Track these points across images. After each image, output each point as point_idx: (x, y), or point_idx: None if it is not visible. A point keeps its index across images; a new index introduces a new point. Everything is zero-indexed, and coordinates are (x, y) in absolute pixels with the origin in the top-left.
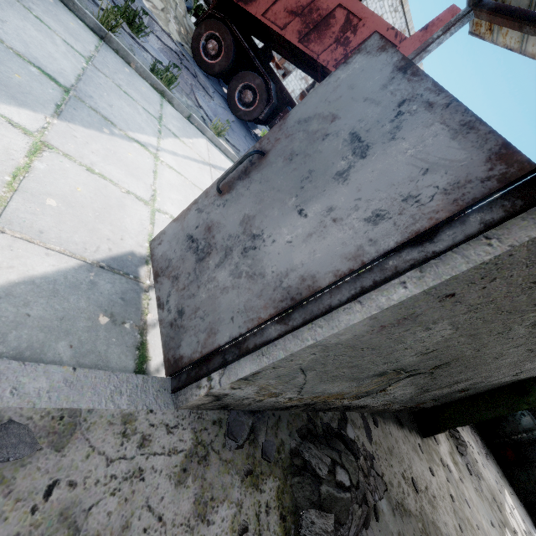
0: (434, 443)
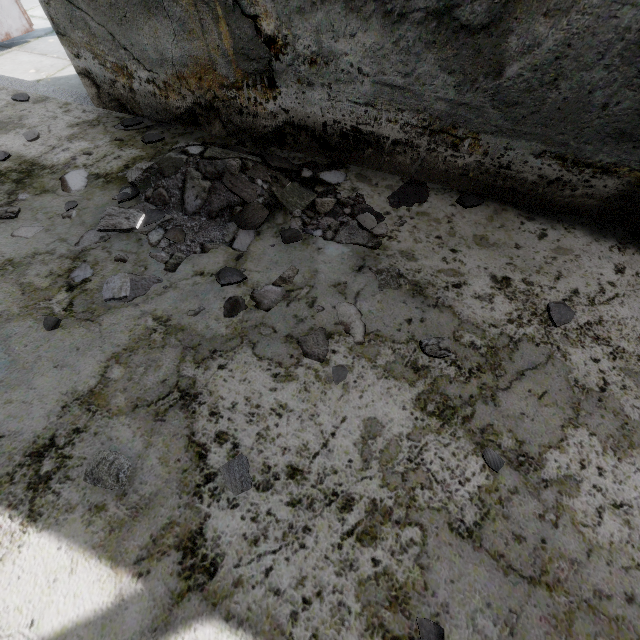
0: None
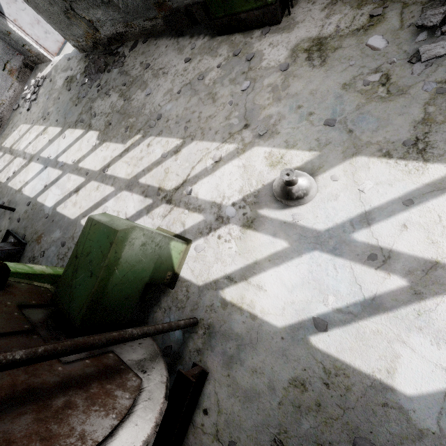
0: (249, 37)
